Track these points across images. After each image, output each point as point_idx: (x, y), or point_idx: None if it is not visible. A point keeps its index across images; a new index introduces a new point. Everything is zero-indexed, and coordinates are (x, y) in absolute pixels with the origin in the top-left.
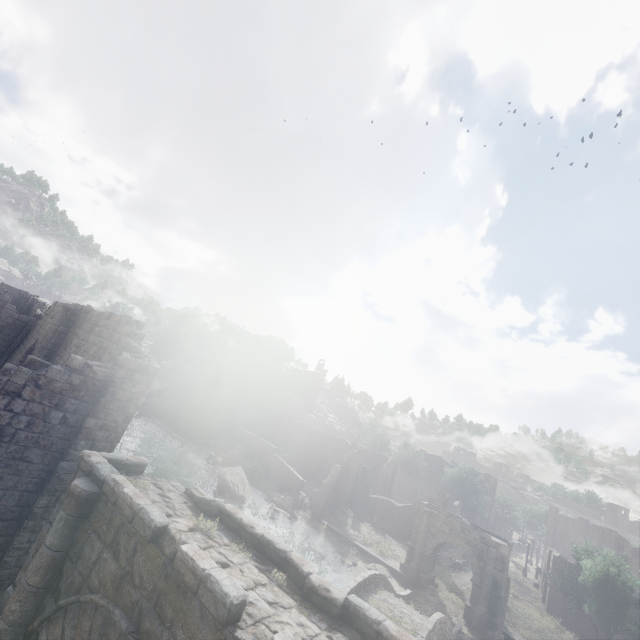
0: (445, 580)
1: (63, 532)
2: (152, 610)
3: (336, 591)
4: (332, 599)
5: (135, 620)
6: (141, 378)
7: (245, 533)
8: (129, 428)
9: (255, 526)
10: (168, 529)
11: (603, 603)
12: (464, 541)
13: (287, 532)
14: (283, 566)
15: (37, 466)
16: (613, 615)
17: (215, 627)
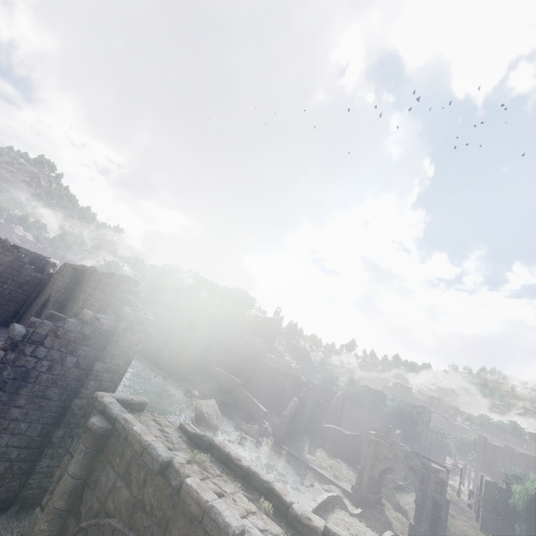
0: (390, 500)
1: (83, 463)
2: (162, 535)
3: (316, 520)
4: (313, 527)
5: None
6: (139, 328)
7: (233, 465)
8: None
9: (241, 459)
10: (172, 463)
11: (532, 524)
12: (407, 466)
13: (254, 456)
14: (267, 495)
15: (55, 403)
16: None
17: None
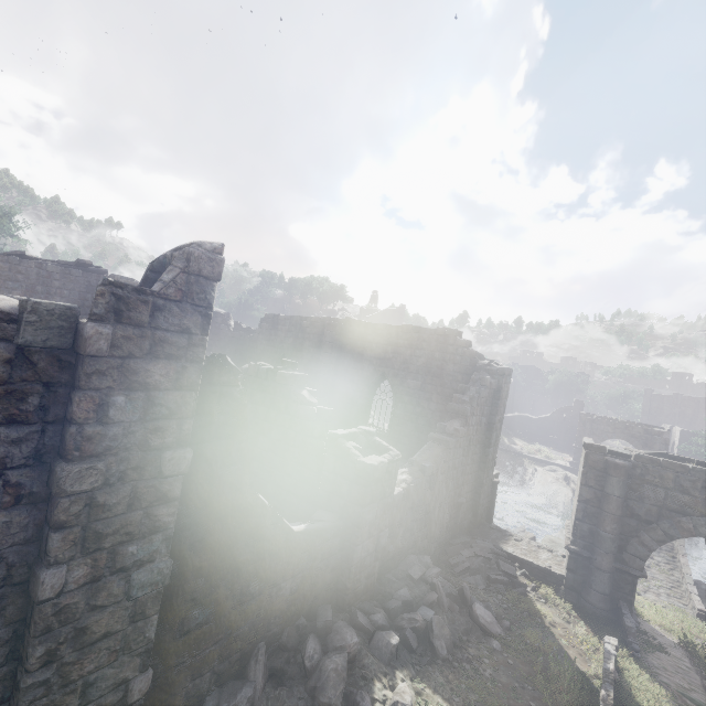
0: None
1: (623, 488)
2: None
3: None
4: None
5: None
6: (508, 380)
7: (705, 467)
8: None
9: None
10: None
11: None
12: (628, 435)
13: None
14: None
15: (478, 455)
16: None
17: None
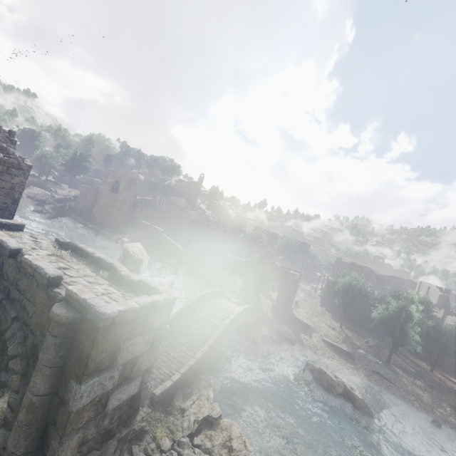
0: (265, 295)
1: None
2: (14, 288)
3: (135, 277)
4: (131, 280)
5: (7, 294)
6: (17, 172)
7: (90, 257)
8: (55, 223)
9: (96, 253)
10: (21, 251)
11: (345, 298)
12: (275, 274)
13: (171, 277)
14: (111, 271)
15: None
16: (349, 303)
17: (43, 289)
